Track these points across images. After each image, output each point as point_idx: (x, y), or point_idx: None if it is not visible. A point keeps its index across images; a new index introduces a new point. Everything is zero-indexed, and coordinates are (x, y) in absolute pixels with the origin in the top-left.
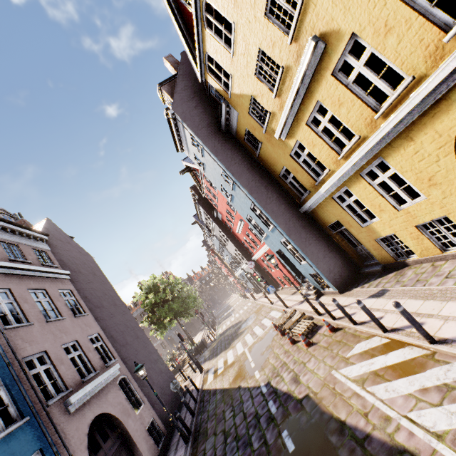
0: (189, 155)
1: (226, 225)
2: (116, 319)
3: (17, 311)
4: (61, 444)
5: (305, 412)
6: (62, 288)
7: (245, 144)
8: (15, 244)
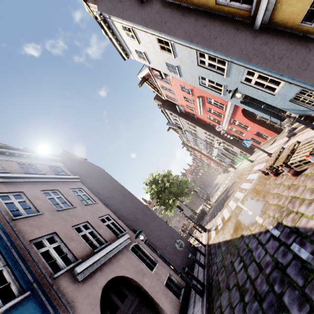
0: (133, 57)
1: (190, 115)
2: (125, 204)
3: (29, 206)
4: (68, 313)
5: None
6: (73, 187)
7: None
8: (31, 164)
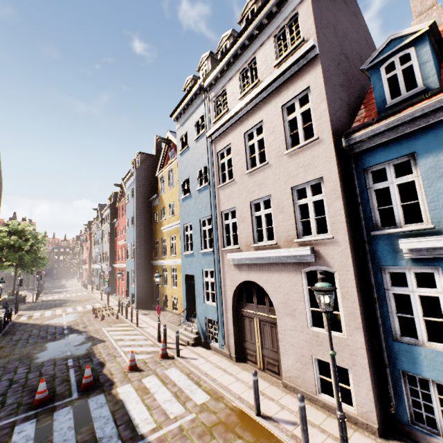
0: (126, 188)
1: (116, 233)
2: None
3: None
4: None
5: (81, 333)
6: None
7: (153, 215)
8: None
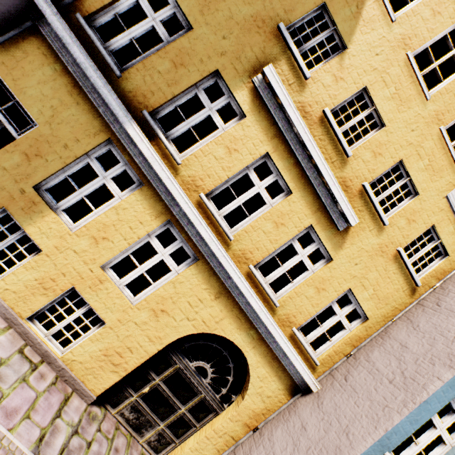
0: None
1: None
2: None
3: None
4: None
5: None
6: None
7: None
8: None
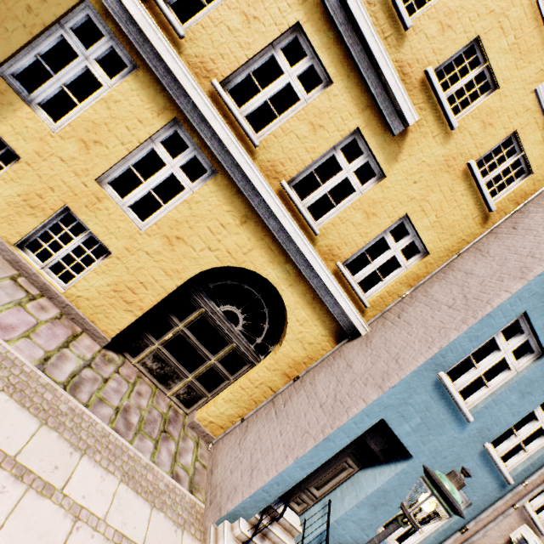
0: None
1: None
2: None
3: None
4: None
5: None
6: None
7: None
8: None
